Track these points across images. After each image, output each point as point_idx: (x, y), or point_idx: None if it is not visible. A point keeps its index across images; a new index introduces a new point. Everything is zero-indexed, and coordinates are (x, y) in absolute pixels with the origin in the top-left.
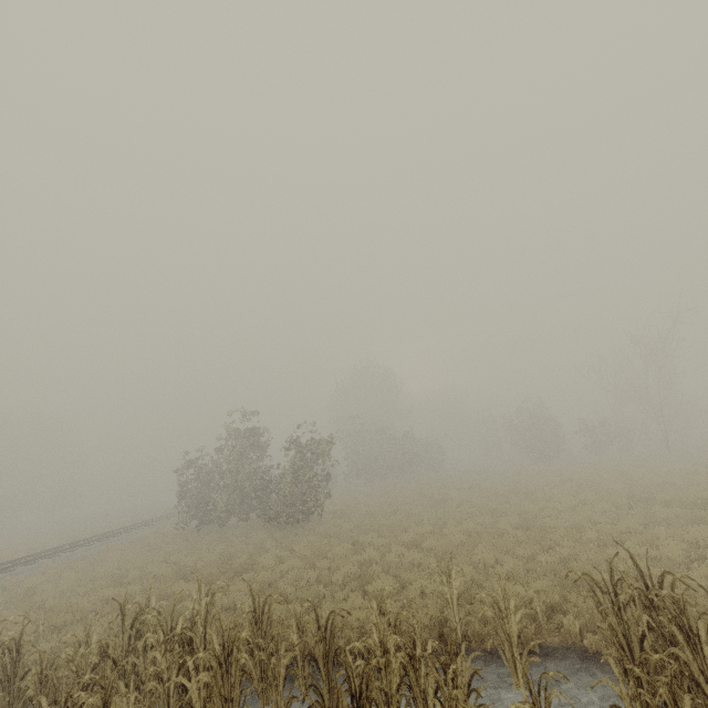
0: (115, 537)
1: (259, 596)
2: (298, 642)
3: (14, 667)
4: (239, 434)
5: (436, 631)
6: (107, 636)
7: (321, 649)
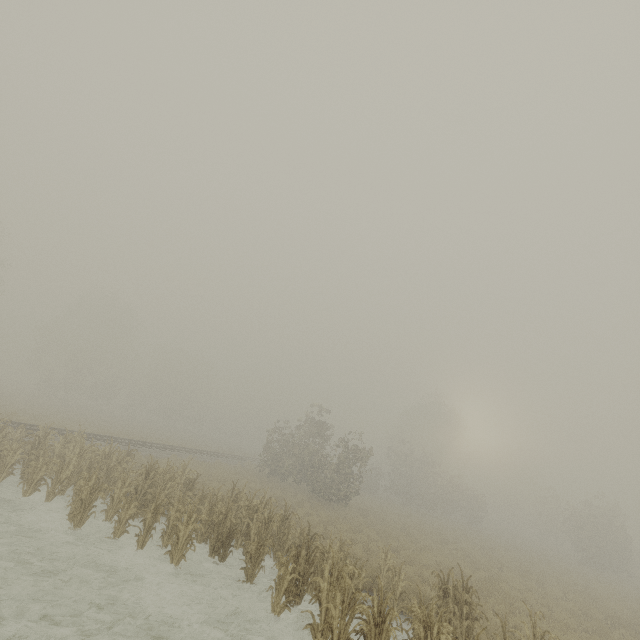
0: (222, 457)
1: (288, 510)
2: (297, 536)
3: (191, 491)
4: (312, 422)
5: (369, 582)
6: (225, 496)
7: (305, 545)
